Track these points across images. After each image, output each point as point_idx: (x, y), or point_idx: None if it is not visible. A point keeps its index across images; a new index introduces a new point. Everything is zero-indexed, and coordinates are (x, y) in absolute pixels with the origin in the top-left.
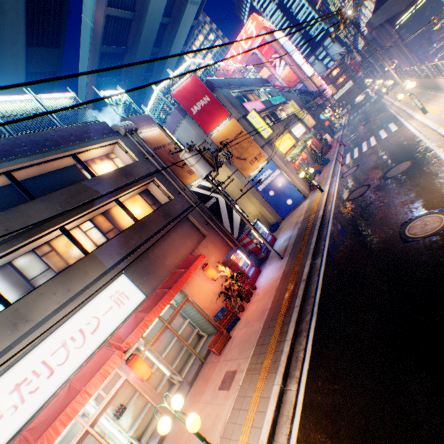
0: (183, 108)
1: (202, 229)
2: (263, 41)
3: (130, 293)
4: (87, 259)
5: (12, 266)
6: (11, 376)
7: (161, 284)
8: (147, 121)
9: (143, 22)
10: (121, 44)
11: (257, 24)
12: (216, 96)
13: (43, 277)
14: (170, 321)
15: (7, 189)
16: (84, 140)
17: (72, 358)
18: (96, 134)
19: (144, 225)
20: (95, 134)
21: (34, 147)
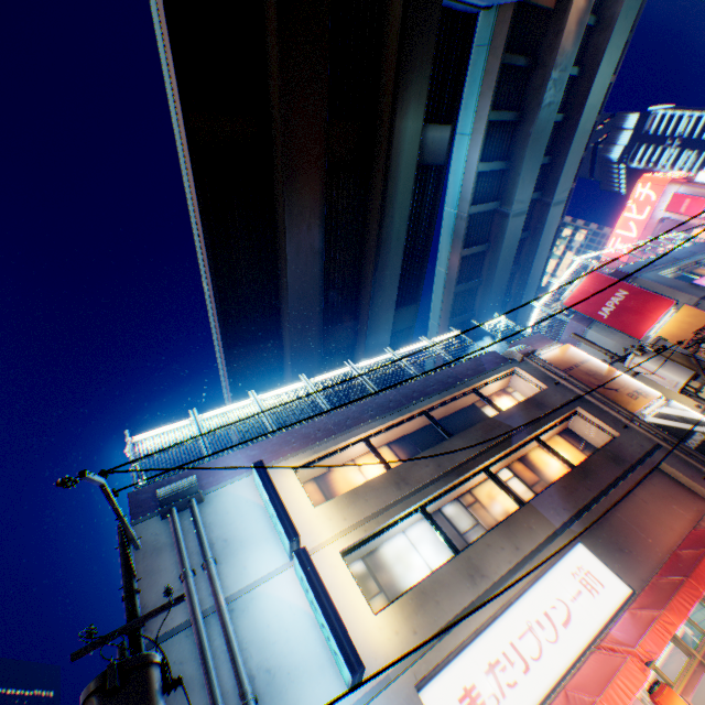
0: (583, 315)
1: (696, 486)
2: (674, 197)
3: (601, 577)
4: (525, 510)
5: (439, 511)
6: (479, 647)
7: (650, 574)
8: (539, 340)
9: (499, 247)
10: (473, 277)
11: (652, 183)
12: (635, 285)
13: (471, 531)
14: (702, 655)
15: (420, 430)
16: (479, 372)
17: (546, 655)
18: (489, 365)
19: (585, 471)
20: (488, 365)
21: (439, 385)
